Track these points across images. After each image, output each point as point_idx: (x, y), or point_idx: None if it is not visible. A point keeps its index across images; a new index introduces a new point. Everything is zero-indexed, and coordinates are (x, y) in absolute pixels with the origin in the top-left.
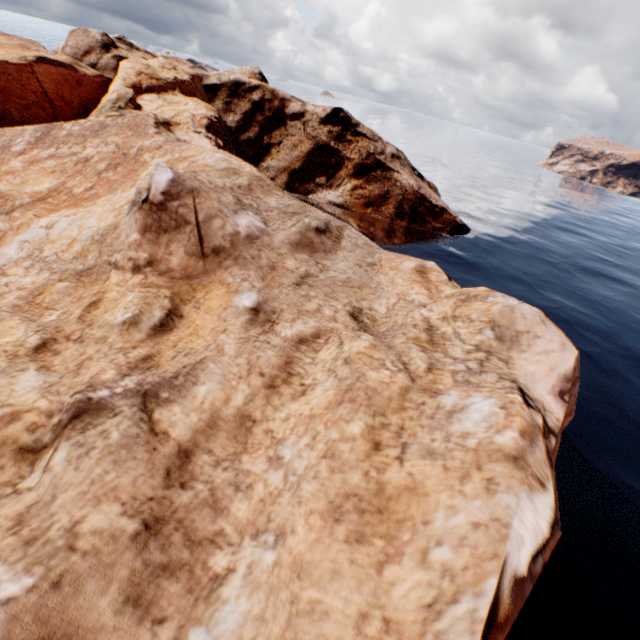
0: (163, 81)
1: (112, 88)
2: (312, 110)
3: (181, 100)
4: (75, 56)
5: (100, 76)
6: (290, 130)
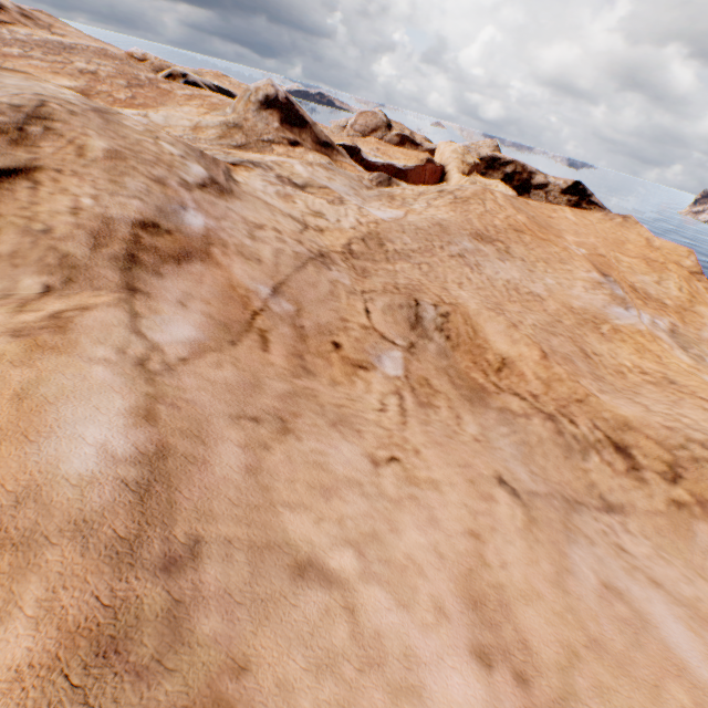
0: (470, 165)
1: (453, 176)
2: (553, 182)
3: (490, 183)
4: (363, 132)
5: (441, 165)
6: (532, 197)
